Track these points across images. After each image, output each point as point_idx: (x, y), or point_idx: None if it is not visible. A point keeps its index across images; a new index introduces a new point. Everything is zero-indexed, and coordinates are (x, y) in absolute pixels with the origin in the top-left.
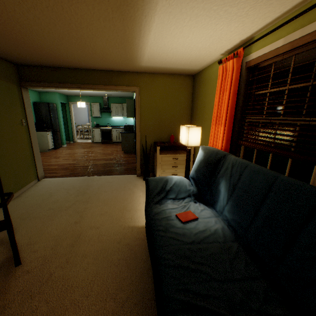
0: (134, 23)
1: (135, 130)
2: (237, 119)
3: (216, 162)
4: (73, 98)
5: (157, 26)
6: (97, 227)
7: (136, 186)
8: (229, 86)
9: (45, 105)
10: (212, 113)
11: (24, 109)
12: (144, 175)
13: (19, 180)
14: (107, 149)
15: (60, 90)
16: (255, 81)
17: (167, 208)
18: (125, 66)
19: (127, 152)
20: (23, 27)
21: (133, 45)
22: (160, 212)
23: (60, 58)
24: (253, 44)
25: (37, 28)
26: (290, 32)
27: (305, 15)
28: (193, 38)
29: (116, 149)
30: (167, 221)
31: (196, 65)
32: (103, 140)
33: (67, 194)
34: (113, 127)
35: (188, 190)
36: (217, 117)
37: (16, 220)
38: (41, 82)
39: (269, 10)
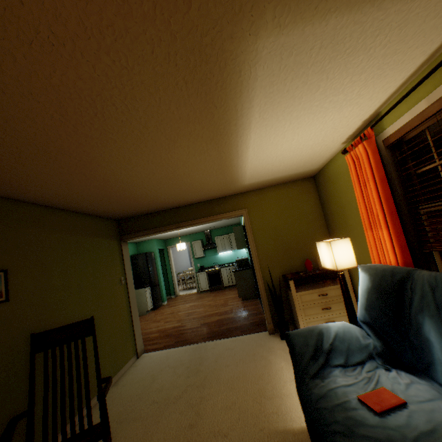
0: (229, 147)
1: (251, 264)
2: (405, 214)
3: (396, 288)
4: (171, 241)
5: (255, 141)
6: (223, 433)
7: (271, 351)
8: (370, 175)
9: (143, 256)
10: (358, 216)
11: (124, 264)
12: (280, 329)
13: (116, 359)
14: (218, 298)
15: (157, 235)
16: (407, 158)
17: (336, 384)
18: (225, 190)
19: (246, 298)
20: (126, 185)
21: (231, 167)
22: (326, 393)
23: (158, 202)
24: (383, 119)
25: (138, 181)
26: (430, 91)
27: (441, 67)
28: (300, 139)
29: (230, 296)
30: (344, 413)
31: (313, 164)
32: (212, 287)
33: (174, 375)
34: (222, 265)
35: (364, 346)
36: (369, 219)
37: (112, 424)
38: (139, 231)
39: (387, 81)
